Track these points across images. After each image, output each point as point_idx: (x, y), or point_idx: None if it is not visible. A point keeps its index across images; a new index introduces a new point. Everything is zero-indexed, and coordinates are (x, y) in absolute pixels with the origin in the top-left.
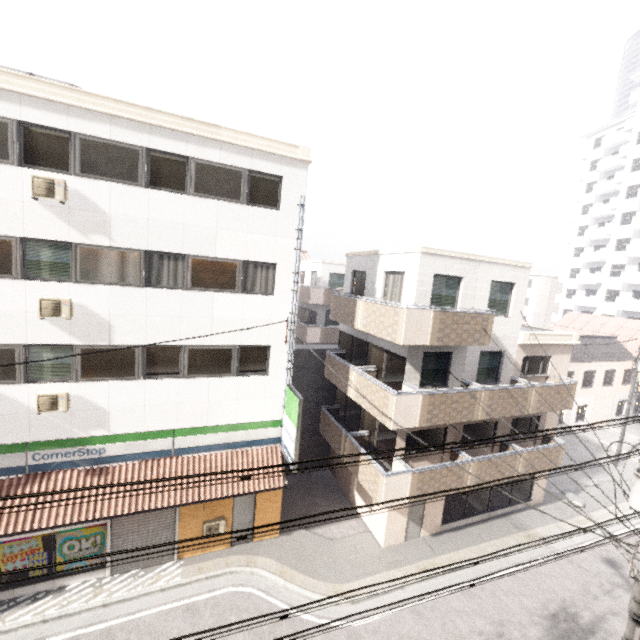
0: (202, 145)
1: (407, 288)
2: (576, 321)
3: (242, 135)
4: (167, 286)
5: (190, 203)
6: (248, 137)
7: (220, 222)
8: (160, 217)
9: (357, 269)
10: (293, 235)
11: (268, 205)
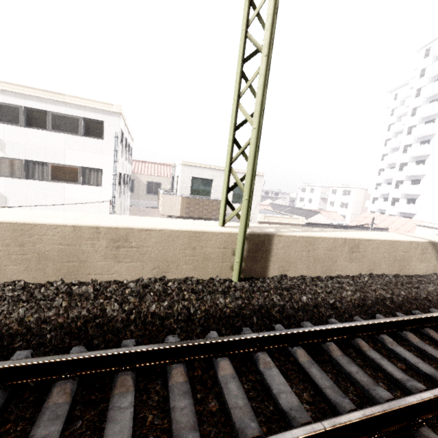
0: (55, 104)
1: (178, 185)
2: (367, 218)
3: (78, 99)
4: (38, 179)
5: (49, 135)
6: (82, 100)
7: (67, 146)
8: (32, 142)
9: (172, 175)
10: (112, 153)
11: (96, 137)
